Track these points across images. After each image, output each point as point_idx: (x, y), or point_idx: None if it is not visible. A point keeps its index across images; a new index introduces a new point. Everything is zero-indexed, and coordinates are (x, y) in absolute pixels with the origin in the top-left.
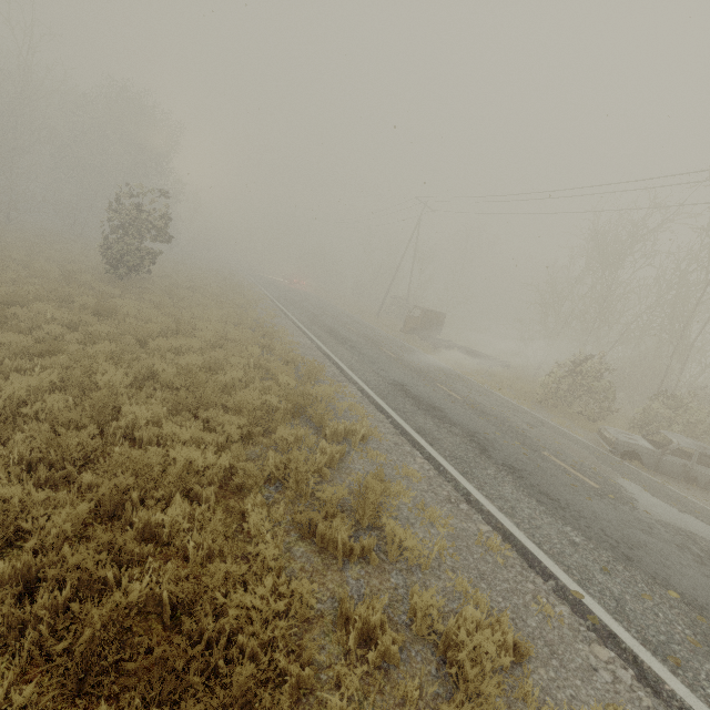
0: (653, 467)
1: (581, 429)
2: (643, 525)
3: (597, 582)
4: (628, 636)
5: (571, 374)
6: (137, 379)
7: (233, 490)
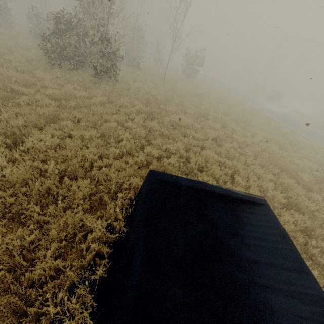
0: None
1: None
2: None
3: None
4: None
5: None
6: None
7: None
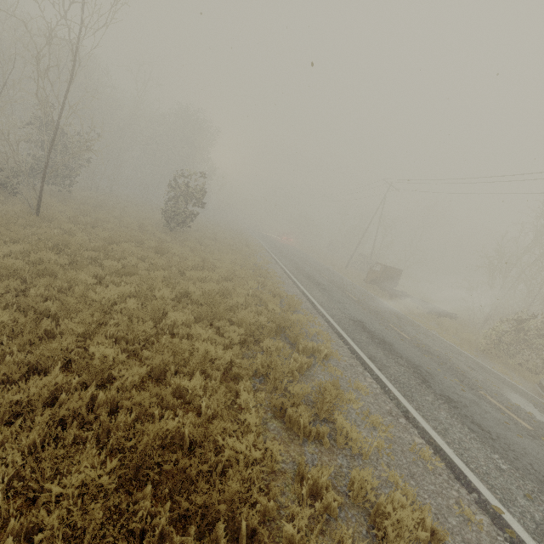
0: None
1: (522, 380)
2: None
3: (519, 505)
4: None
5: (514, 330)
6: (177, 296)
7: (231, 377)
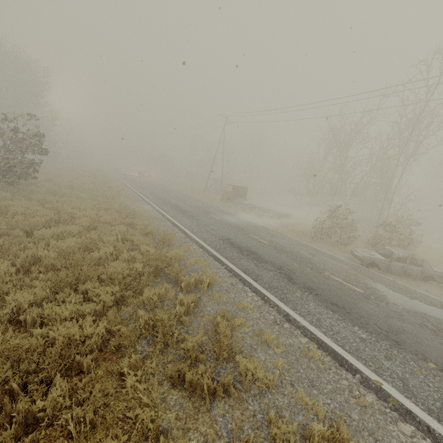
0: (386, 270)
1: (340, 252)
2: (397, 314)
3: (386, 369)
4: (418, 410)
5: (329, 218)
6: (24, 266)
7: (112, 351)
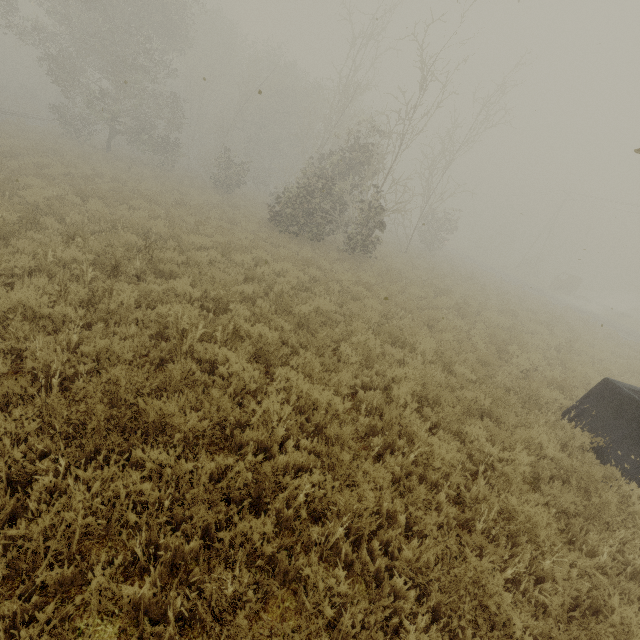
0: None
1: None
2: None
3: None
4: None
5: None
6: None
7: None
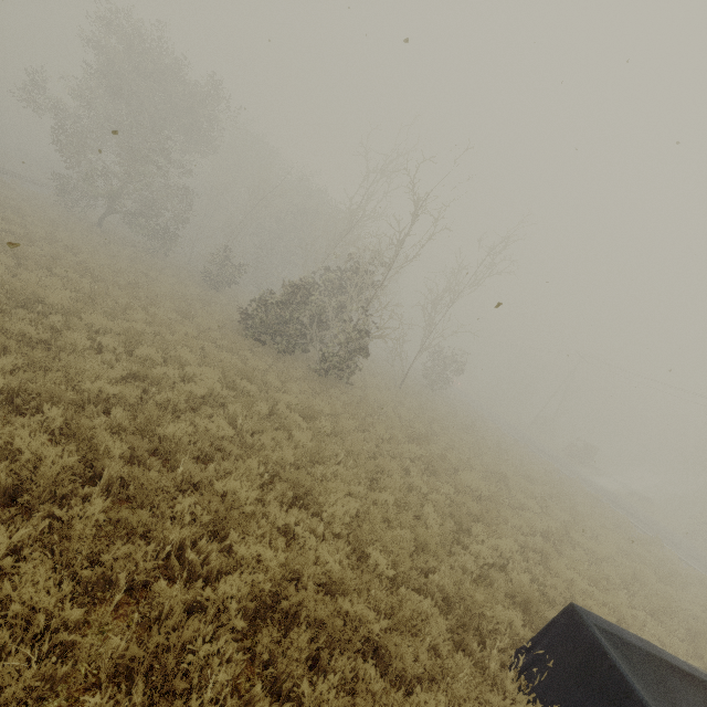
0: None
1: None
2: None
3: None
4: None
5: None
6: None
7: None
